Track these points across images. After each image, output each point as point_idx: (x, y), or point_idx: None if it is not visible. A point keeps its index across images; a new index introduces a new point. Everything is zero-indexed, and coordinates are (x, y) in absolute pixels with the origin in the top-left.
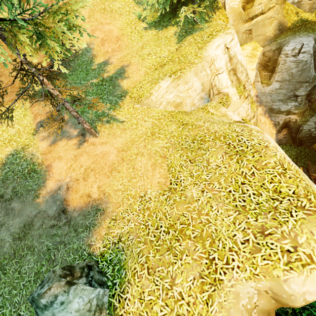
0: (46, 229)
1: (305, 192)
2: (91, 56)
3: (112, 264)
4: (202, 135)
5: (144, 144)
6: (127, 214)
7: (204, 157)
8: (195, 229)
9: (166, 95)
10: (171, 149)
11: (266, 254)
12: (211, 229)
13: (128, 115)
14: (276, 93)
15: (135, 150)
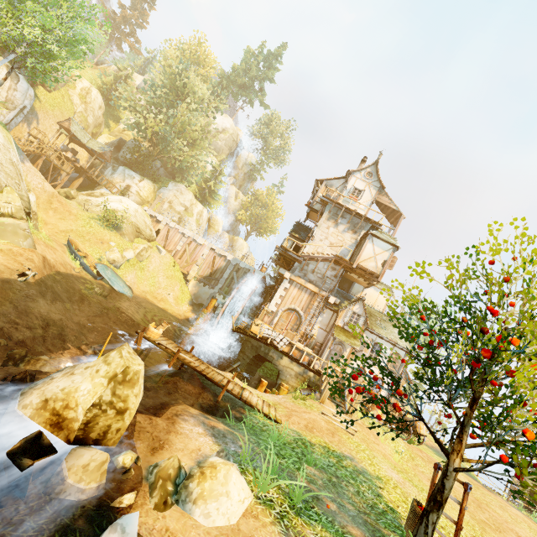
0: None
1: None
2: None
3: None
4: None
5: None
6: None
7: None
8: None
9: None
10: None
11: None
12: None
13: None
14: None
15: None
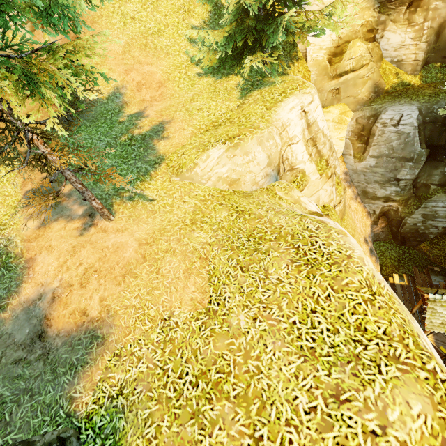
0: (6, 366)
1: (401, 333)
2: (121, 104)
3: (101, 436)
4: (262, 230)
5: (178, 237)
6: (138, 347)
7: (262, 265)
8: (237, 383)
9: (217, 167)
10: (217, 247)
11: (341, 435)
12: (262, 385)
13: (161, 191)
14: (370, 172)
15: (164, 244)
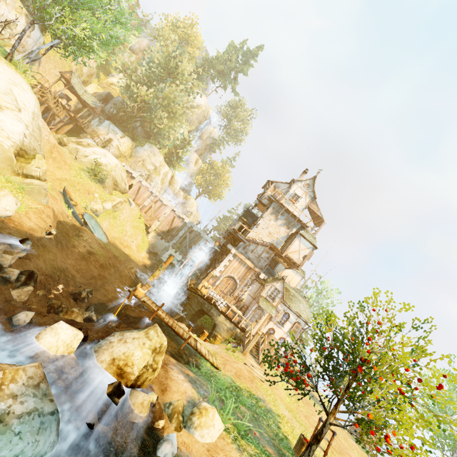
0: None
1: None
2: None
3: None
4: None
5: None
6: None
7: None
8: None
9: None
10: None
11: None
12: None
13: None
14: None
15: None
